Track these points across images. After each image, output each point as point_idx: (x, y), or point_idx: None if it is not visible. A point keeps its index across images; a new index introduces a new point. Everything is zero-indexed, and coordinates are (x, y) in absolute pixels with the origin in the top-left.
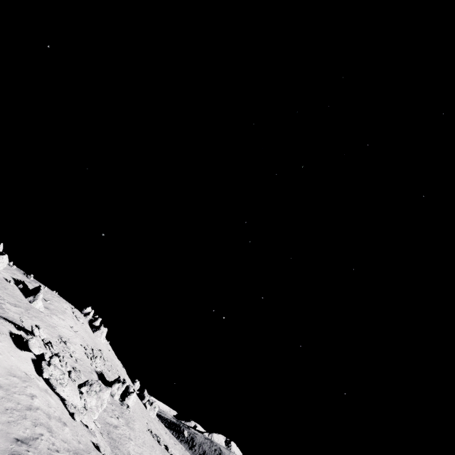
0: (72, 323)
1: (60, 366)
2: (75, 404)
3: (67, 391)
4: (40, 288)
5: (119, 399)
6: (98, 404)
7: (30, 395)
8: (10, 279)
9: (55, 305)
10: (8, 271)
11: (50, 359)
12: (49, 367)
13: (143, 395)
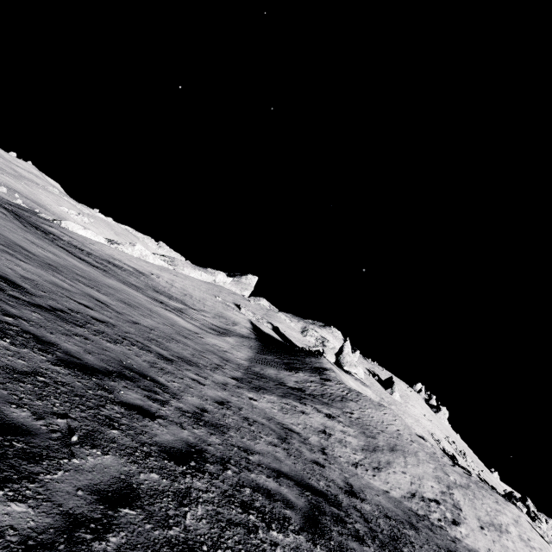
0: (420, 409)
1: None
2: None
3: None
4: (393, 380)
5: None
6: None
7: None
8: (365, 370)
9: (399, 389)
10: (359, 362)
11: None
12: None
13: None
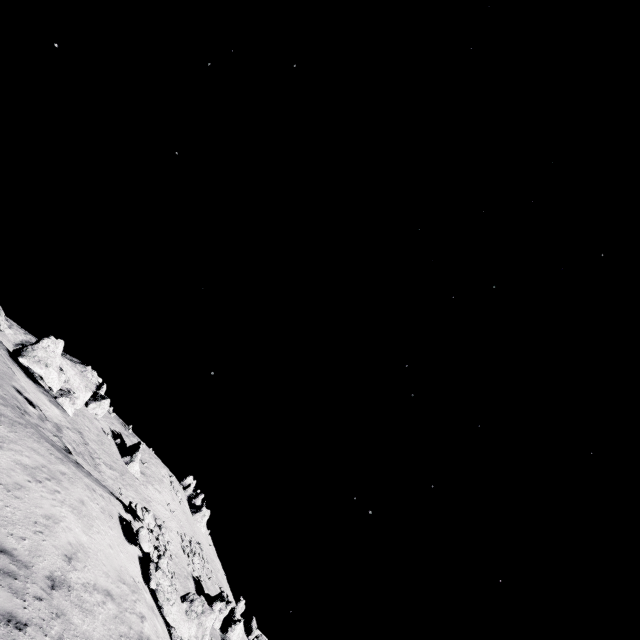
0: (169, 498)
1: (167, 571)
2: (181, 635)
3: (174, 612)
4: (140, 446)
5: (220, 629)
6: (198, 635)
7: (140, 615)
8: (108, 430)
9: (152, 470)
10: (107, 420)
11: (158, 560)
12: (157, 572)
13: (250, 626)
